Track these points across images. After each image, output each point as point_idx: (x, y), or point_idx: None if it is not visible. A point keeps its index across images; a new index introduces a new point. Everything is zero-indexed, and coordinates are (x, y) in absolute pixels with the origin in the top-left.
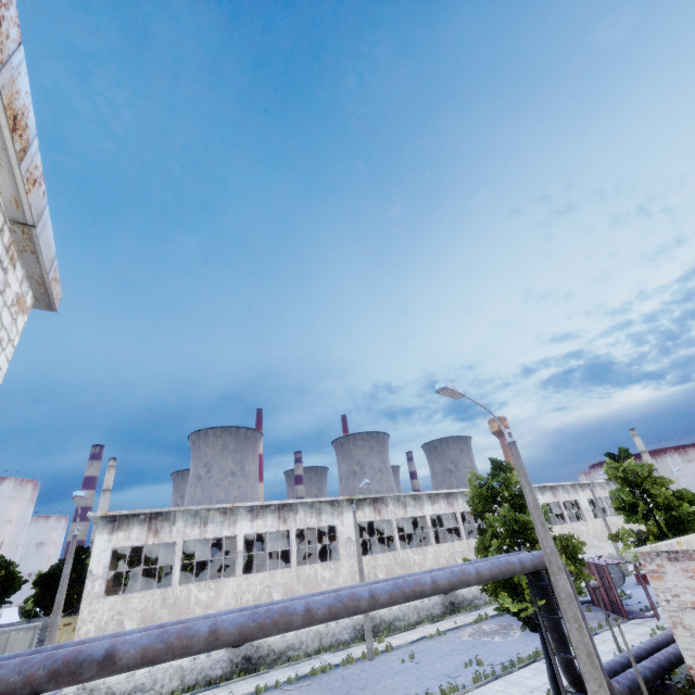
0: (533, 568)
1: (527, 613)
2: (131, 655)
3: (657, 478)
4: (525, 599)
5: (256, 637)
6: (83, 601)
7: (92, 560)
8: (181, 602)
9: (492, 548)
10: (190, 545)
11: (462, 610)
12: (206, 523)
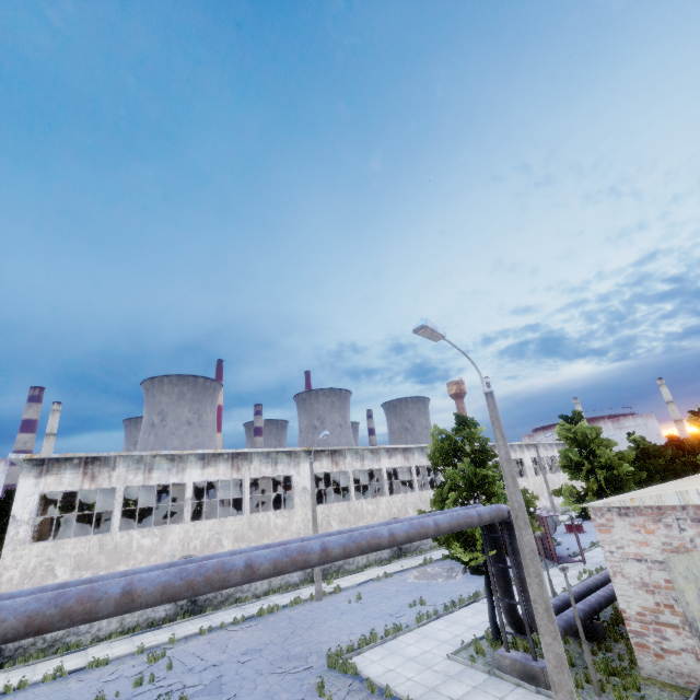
0: (490, 521)
1: (477, 562)
2: (10, 624)
3: (604, 440)
4: (476, 549)
5: (184, 597)
6: (4, 547)
7: (16, 505)
8: (122, 548)
9: (449, 501)
10: (137, 491)
11: (408, 555)
12: (151, 470)
